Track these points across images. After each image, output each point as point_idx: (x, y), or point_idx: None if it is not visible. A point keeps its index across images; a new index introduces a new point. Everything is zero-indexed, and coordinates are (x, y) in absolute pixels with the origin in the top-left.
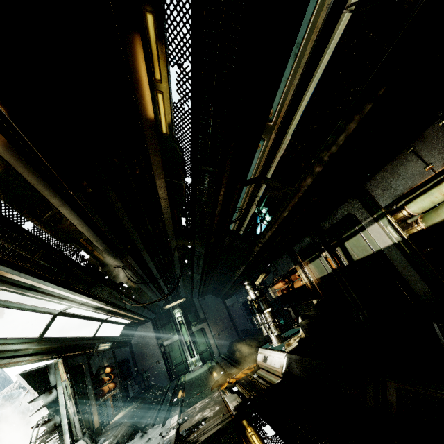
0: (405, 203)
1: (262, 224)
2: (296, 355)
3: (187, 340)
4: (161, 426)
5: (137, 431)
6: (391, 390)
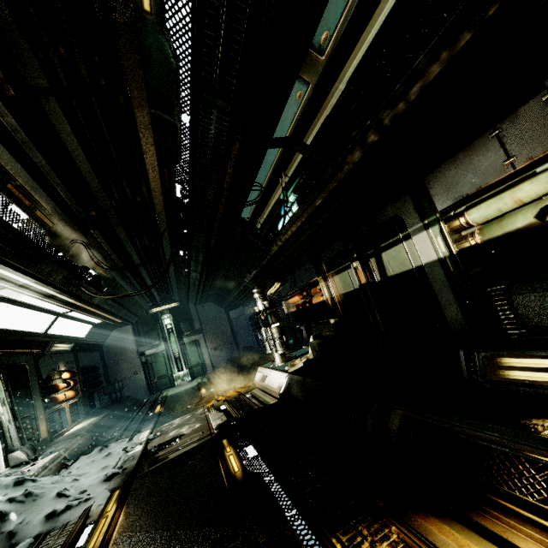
0: (466, 208)
1: (287, 216)
2: (299, 376)
3: (176, 351)
4: (128, 440)
5: (97, 445)
6: (395, 418)
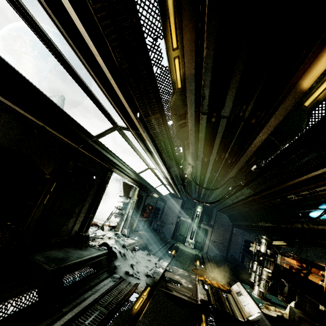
0: None
1: (323, 213)
2: (270, 324)
3: (194, 227)
4: (157, 259)
5: (146, 248)
6: None
